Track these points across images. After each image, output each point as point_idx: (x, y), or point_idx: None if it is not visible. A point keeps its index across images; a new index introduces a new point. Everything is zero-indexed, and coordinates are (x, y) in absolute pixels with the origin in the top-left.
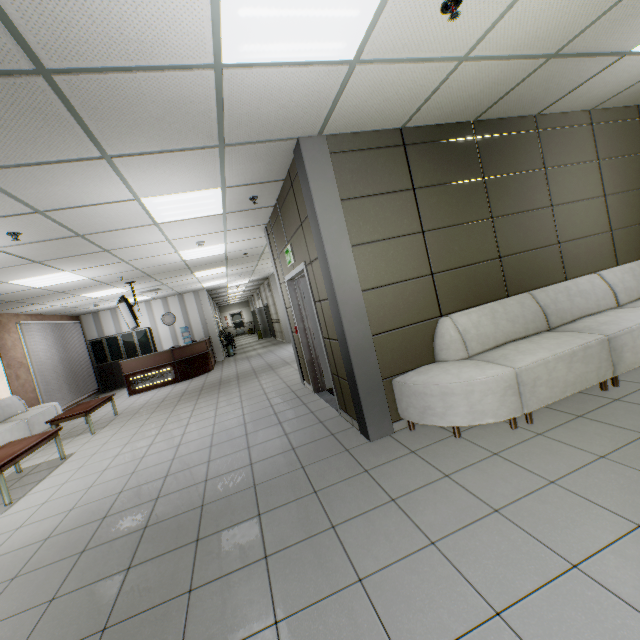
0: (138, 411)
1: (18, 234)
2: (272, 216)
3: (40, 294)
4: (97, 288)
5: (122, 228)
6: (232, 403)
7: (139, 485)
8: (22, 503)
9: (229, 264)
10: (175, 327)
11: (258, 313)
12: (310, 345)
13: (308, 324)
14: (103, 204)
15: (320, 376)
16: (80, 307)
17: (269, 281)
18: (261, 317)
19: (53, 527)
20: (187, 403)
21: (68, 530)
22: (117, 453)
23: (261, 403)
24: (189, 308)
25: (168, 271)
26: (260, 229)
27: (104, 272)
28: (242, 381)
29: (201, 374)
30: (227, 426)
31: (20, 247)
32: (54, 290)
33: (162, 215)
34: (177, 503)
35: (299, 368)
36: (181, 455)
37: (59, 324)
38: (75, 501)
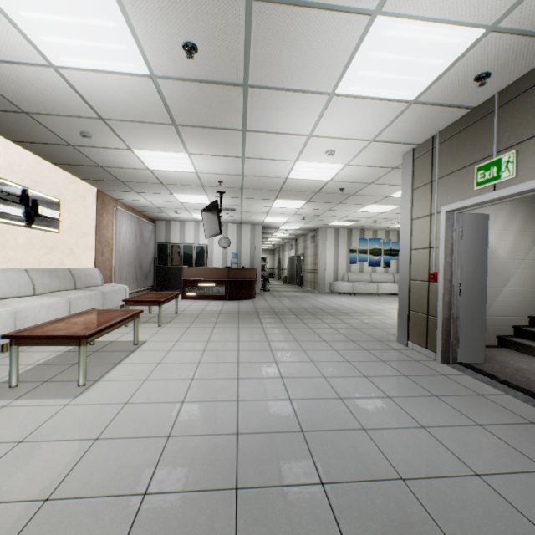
0: (198, 316)
1: (192, 52)
2: (451, 127)
3: (146, 180)
4: (191, 190)
5: (294, 88)
6: (314, 340)
7: (263, 431)
8: (97, 391)
9: (312, 199)
10: (227, 251)
11: (289, 261)
12: (453, 300)
13: (456, 273)
14: (328, 10)
15: (454, 343)
16: (163, 210)
17: (317, 233)
18: (291, 265)
19: (148, 466)
20: (251, 323)
21: (177, 490)
22: (198, 359)
23: (360, 352)
24: (243, 238)
25: (260, 189)
26: (401, 152)
27: (214, 168)
28: (302, 317)
29: (246, 299)
30: (337, 371)
31: (177, 86)
32: (159, 179)
33: (355, 75)
34: (385, 525)
35: (403, 323)
36: (299, 397)
37: (142, 220)
38: (169, 420)
